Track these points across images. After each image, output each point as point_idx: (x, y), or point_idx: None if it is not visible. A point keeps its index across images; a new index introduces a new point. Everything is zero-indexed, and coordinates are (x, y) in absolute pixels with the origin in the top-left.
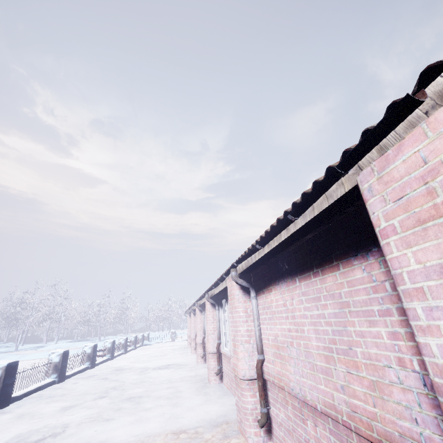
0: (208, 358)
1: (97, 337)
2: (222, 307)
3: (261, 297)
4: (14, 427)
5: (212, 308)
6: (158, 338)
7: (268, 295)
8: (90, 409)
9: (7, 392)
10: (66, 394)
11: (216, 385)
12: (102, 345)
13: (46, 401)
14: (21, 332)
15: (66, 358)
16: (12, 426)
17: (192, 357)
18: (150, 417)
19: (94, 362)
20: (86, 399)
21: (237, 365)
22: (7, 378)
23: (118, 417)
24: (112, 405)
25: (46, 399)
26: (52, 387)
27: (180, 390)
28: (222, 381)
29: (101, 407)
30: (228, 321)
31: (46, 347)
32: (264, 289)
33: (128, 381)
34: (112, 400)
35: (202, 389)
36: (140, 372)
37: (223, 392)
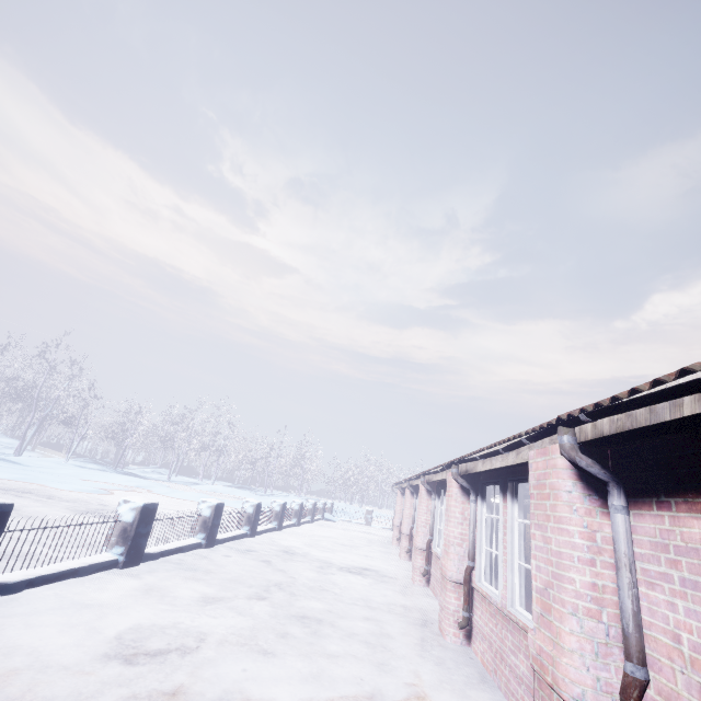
0: (444, 589)
1: (262, 488)
2: (485, 500)
3: (652, 516)
4: (137, 607)
5: (461, 495)
6: (345, 513)
7: (689, 517)
8: (241, 615)
9: (139, 545)
10: (213, 571)
11: (456, 647)
12: (268, 504)
13: (185, 574)
14: (176, 459)
15: (218, 514)
16: (135, 605)
17: (402, 565)
18: (336, 678)
19: (255, 528)
20: (238, 592)
21: (555, 660)
22: (142, 525)
23: (281, 651)
24: (274, 620)
25: (186, 571)
26: (197, 553)
27: (387, 632)
28: (469, 643)
29: (257, 617)
30: (503, 533)
31: (200, 485)
32: (666, 497)
33: (300, 578)
34: (275, 609)
35: (429, 645)
36: (319, 568)
37: (476, 672)
